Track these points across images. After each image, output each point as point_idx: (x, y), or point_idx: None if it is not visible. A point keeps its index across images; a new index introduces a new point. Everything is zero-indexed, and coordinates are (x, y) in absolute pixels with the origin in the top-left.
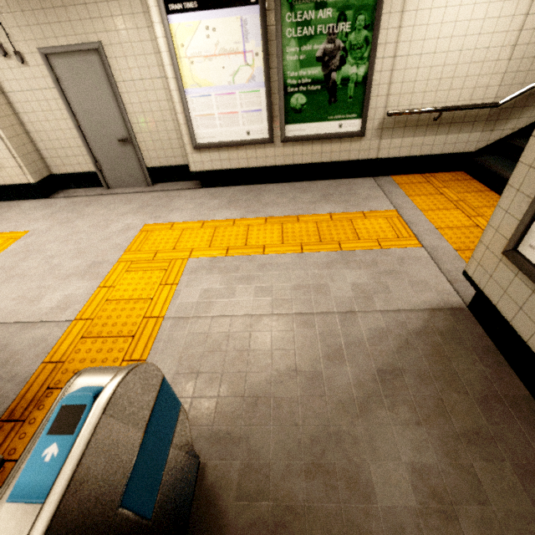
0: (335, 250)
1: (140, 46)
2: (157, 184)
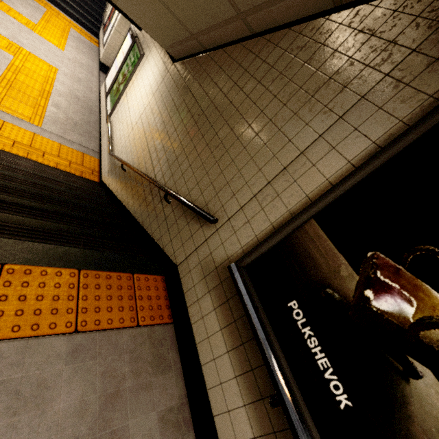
0: None
1: None
2: None
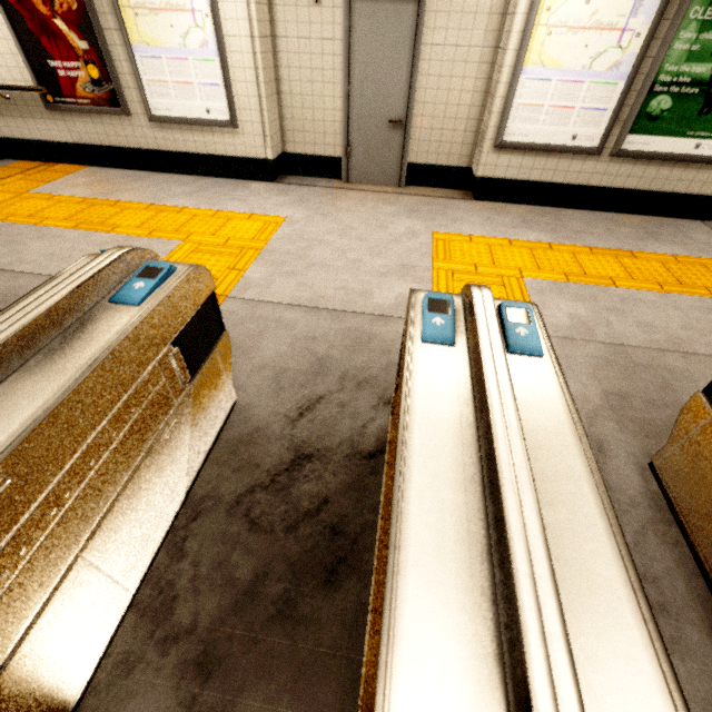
0: (708, 296)
1: (474, 1)
2: (408, 186)
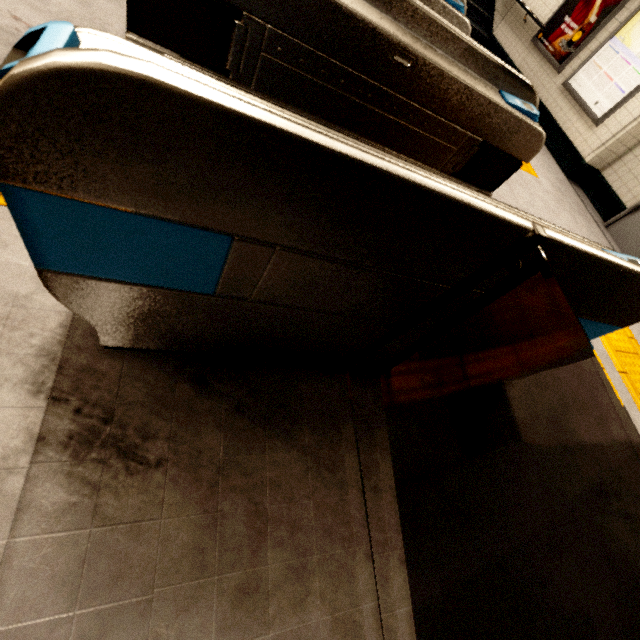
0: None
1: None
2: None
